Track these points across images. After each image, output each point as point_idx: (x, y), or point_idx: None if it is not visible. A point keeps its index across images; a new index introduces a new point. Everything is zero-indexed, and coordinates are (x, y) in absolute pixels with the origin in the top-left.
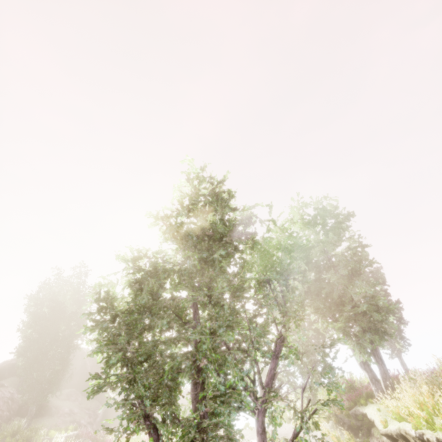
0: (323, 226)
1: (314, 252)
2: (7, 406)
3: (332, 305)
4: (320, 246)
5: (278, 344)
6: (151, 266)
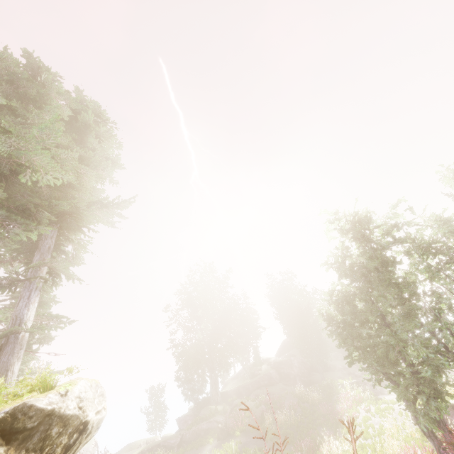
0: None
1: None
2: (303, 367)
3: None
4: None
5: None
6: (342, 299)
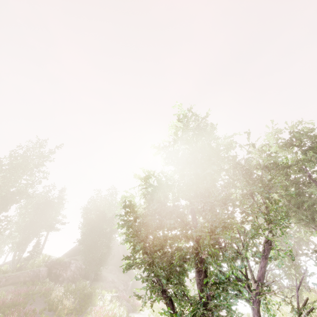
0: (300, 147)
1: (293, 170)
2: (79, 272)
3: (315, 217)
4: (298, 164)
5: (266, 247)
6: (158, 182)
